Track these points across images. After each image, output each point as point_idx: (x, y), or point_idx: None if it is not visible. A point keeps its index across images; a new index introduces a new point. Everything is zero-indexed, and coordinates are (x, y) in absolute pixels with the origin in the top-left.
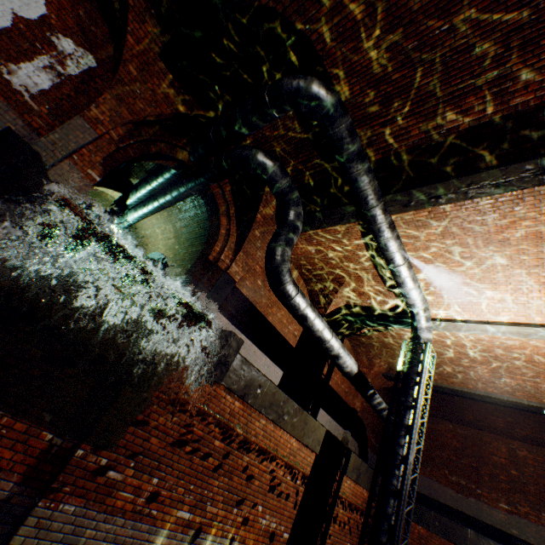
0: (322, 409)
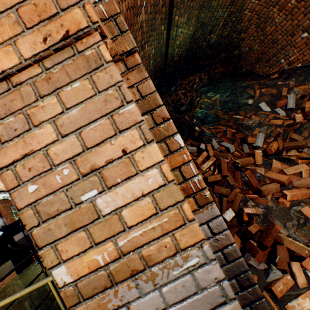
0: (15, 235)
